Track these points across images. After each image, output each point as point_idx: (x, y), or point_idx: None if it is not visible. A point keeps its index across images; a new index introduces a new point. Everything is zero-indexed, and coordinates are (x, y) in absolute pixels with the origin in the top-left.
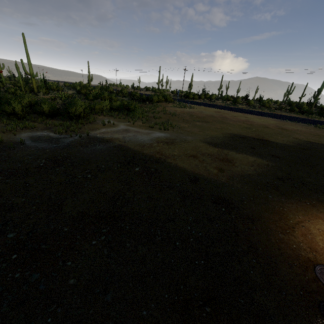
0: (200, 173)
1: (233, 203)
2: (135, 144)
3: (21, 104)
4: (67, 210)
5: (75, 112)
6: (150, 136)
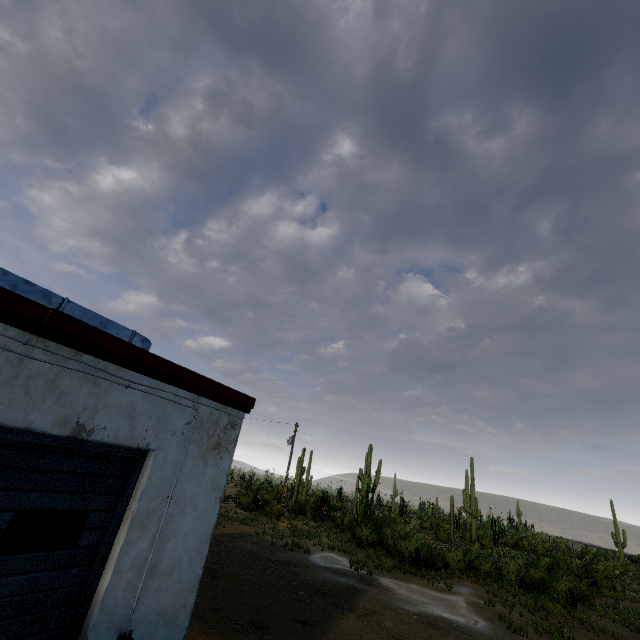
0: (329, 632)
1: (255, 632)
2: (385, 599)
3: (374, 529)
4: (217, 565)
5: (402, 548)
6: (442, 613)
